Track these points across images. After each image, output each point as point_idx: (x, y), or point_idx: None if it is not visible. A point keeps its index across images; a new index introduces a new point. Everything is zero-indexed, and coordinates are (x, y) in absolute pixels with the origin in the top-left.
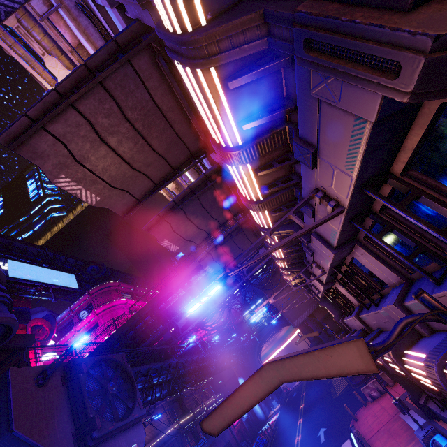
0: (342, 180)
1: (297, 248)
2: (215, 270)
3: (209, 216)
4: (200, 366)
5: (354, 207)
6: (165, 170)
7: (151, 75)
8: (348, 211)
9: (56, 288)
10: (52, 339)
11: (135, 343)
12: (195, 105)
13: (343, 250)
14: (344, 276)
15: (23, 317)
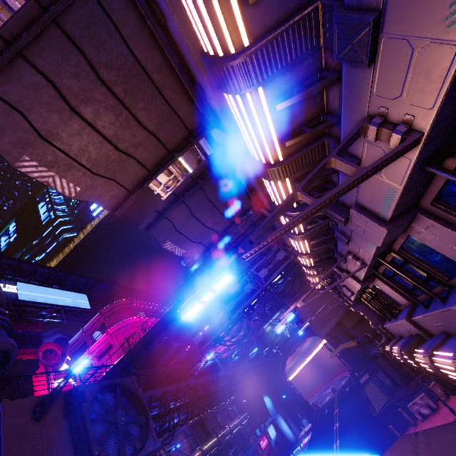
0: (430, 66)
1: (326, 238)
2: None
3: (217, 212)
4: (220, 385)
5: (438, 131)
6: (159, 153)
7: (127, 18)
8: (428, 140)
9: (67, 309)
10: (66, 363)
11: (149, 364)
12: (187, 60)
13: (401, 223)
14: (393, 266)
15: (34, 341)
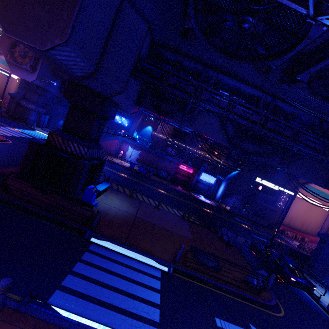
0: None
1: None
2: None
3: None
4: None
5: None
6: None
7: None
8: None
9: None
10: None
11: None
12: None
13: None
14: None
15: None
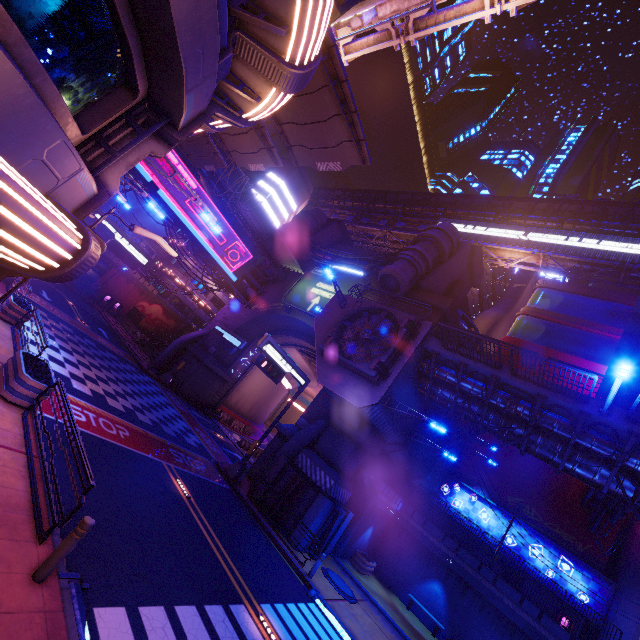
0: None
1: None
2: (342, 162)
3: None
4: None
5: None
6: None
7: None
8: None
9: None
10: None
11: None
12: None
13: None
14: None
15: None
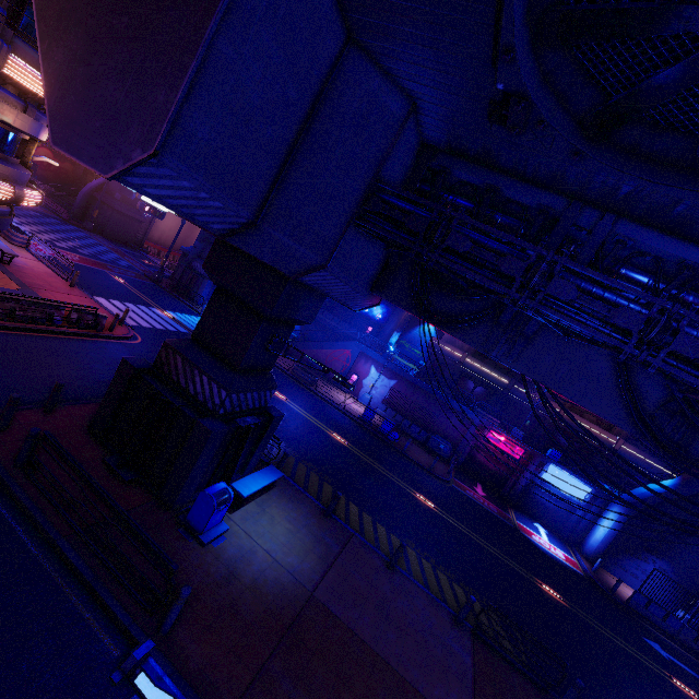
0: None
1: None
2: None
3: None
4: None
5: None
6: None
7: None
8: None
9: None
10: None
11: None
12: None
13: None
14: None
15: None
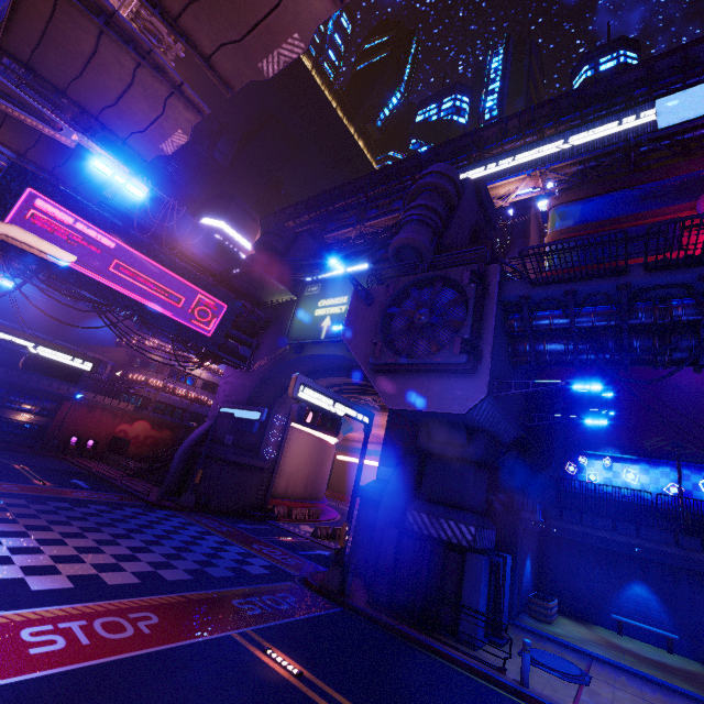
0: None
1: None
2: (302, 29)
3: (98, 60)
4: None
5: None
6: None
7: None
8: None
9: None
10: None
11: None
12: None
13: None
14: None
15: None
